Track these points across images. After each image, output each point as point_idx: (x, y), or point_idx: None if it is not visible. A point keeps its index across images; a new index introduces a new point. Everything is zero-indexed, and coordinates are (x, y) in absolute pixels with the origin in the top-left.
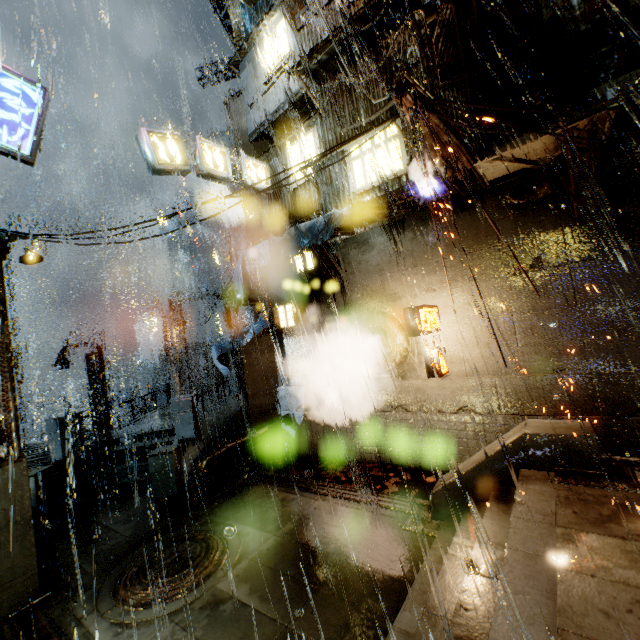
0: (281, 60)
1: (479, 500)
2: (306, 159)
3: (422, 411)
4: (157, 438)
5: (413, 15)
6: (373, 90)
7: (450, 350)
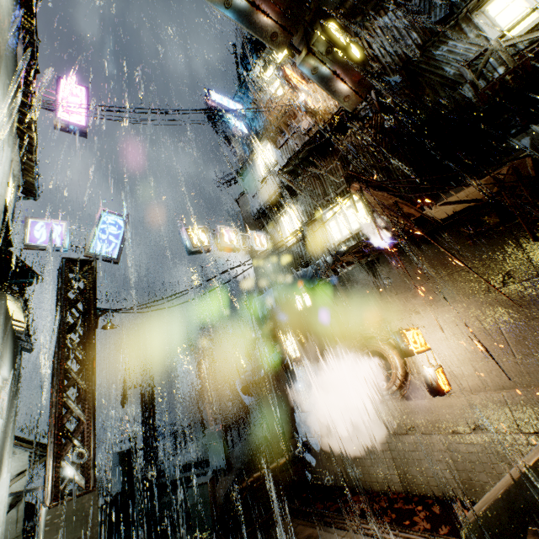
0: (270, 167)
1: (519, 538)
2: (294, 225)
3: (435, 432)
4: (195, 469)
5: (354, 126)
6: (335, 173)
7: (447, 367)
